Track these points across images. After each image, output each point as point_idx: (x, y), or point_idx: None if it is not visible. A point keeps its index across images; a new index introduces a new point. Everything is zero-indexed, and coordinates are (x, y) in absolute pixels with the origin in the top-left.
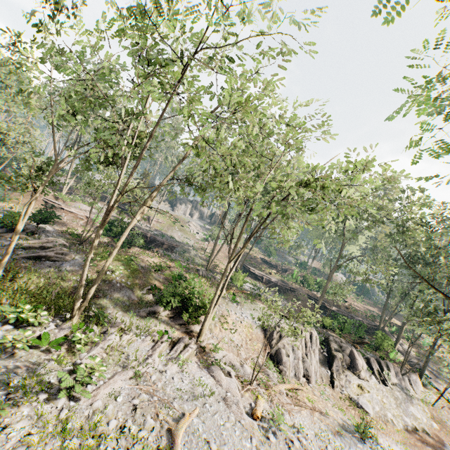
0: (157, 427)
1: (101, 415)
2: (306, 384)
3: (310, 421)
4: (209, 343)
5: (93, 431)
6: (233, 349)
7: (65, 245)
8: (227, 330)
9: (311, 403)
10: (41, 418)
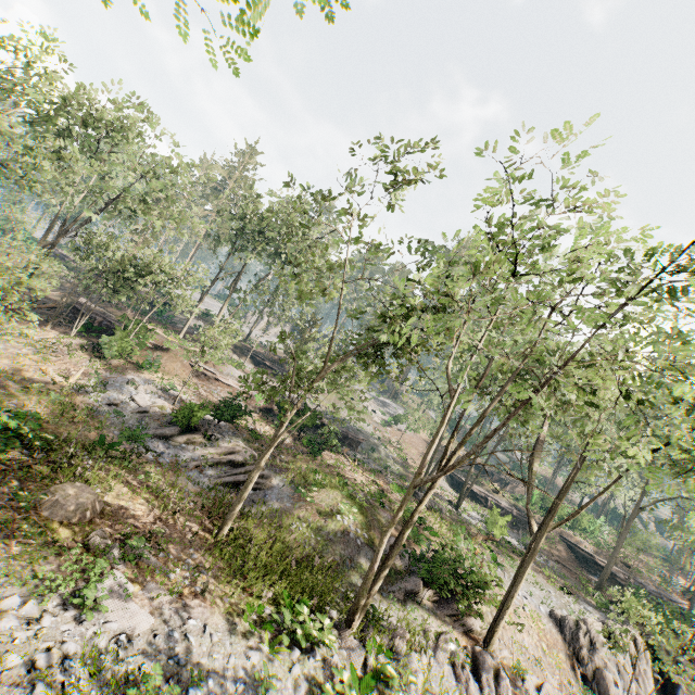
0: None
1: None
2: None
3: None
4: (503, 655)
5: None
6: (533, 666)
7: (254, 456)
8: (511, 626)
9: None
10: None
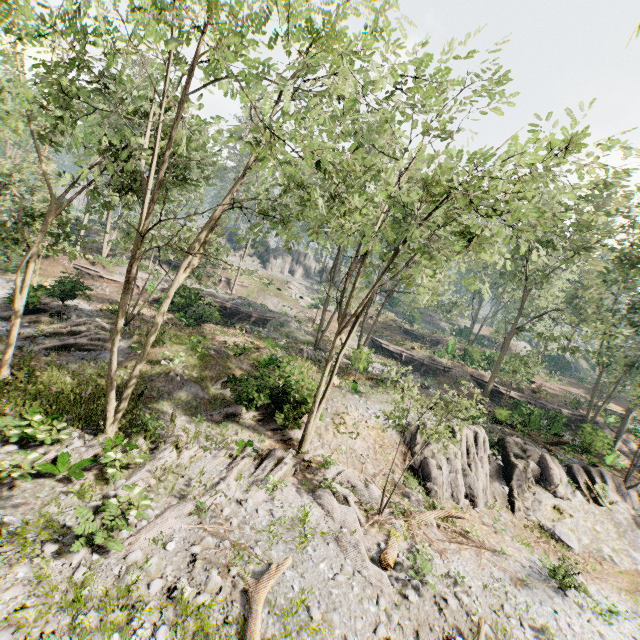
0: (227, 587)
1: (139, 572)
2: (470, 508)
3: (475, 566)
4: (318, 455)
5: (124, 598)
6: (355, 462)
7: (104, 328)
8: (345, 435)
9: (477, 538)
10: (45, 581)
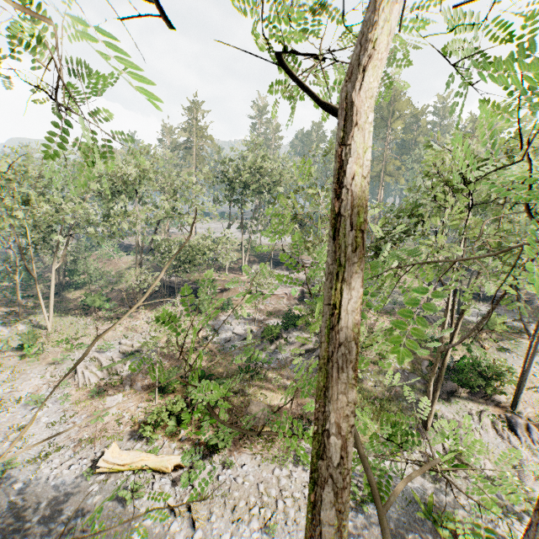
0: None
1: None
2: None
3: None
4: (526, 412)
5: None
6: None
7: (316, 340)
8: (527, 390)
9: None
10: None
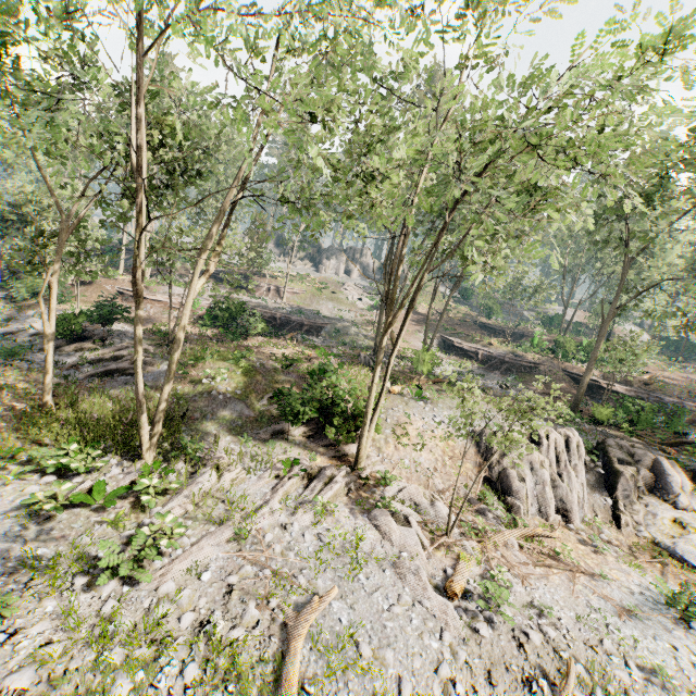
0: (265, 620)
1: (170, 605)
2: (563, 524)
3: (567, 593)
4: (376, 471)
5: (152, 633)
6: (420, 477)
7: (147, 350)
8: (408, 447)
9: (570, 560)
10: (72, 616)
